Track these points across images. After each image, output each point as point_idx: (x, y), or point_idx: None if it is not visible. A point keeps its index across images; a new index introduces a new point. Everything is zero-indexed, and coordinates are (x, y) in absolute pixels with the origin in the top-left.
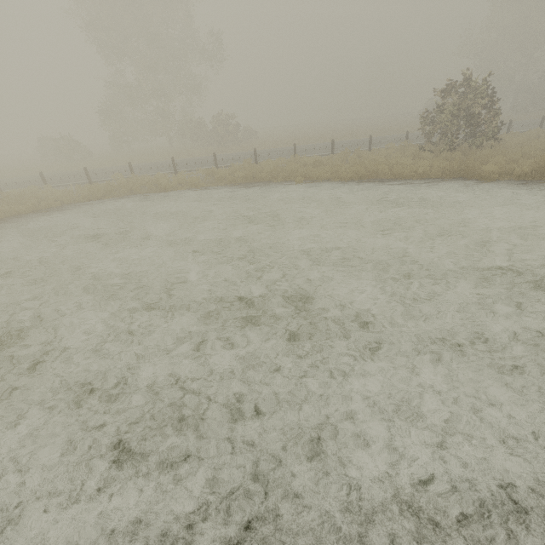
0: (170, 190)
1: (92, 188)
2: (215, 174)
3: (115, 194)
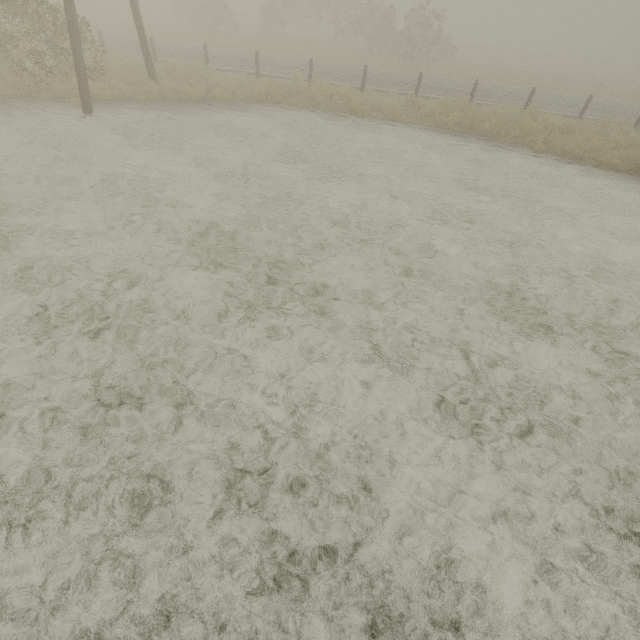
0: (360, 114)
1: (271, 86)
2: (418, 107)
3: (292, 101)
